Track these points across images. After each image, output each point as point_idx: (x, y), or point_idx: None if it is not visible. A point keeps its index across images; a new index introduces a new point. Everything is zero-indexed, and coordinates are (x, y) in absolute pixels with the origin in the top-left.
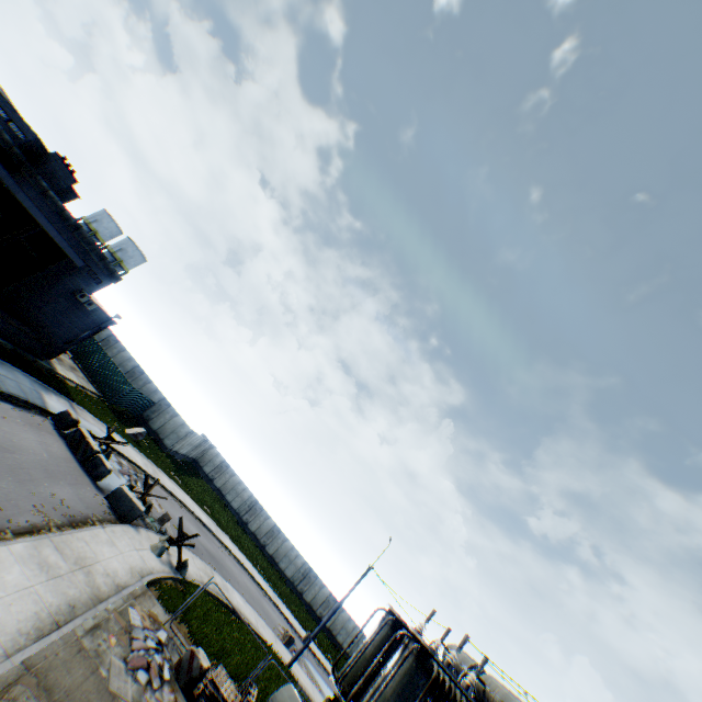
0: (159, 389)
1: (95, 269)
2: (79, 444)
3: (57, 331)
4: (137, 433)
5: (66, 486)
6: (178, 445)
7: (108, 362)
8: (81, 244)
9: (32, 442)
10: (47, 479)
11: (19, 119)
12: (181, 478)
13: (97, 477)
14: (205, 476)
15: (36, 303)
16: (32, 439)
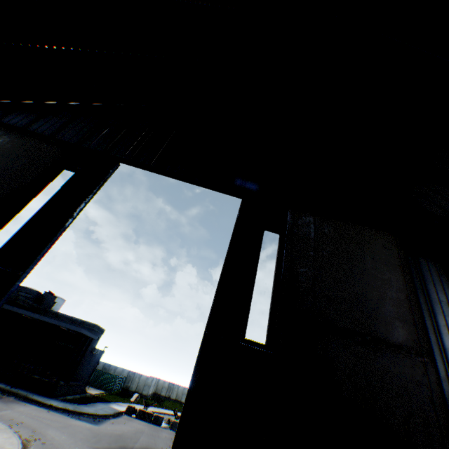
0: (124, 368)
1: (97, 334)
2: (144, 415)
3: (86, 374)
4: (136, 397)
5: (162, 432)
6: (149, 390)
7: (98, 372)
8: (90, 328)
9: (138, 425)
10: (158, 433)
11: (22, 288)
12: (163, 405)
13: (160, 423)
14: (164, 397)
15: (79, 368)
16: (137, 424)
